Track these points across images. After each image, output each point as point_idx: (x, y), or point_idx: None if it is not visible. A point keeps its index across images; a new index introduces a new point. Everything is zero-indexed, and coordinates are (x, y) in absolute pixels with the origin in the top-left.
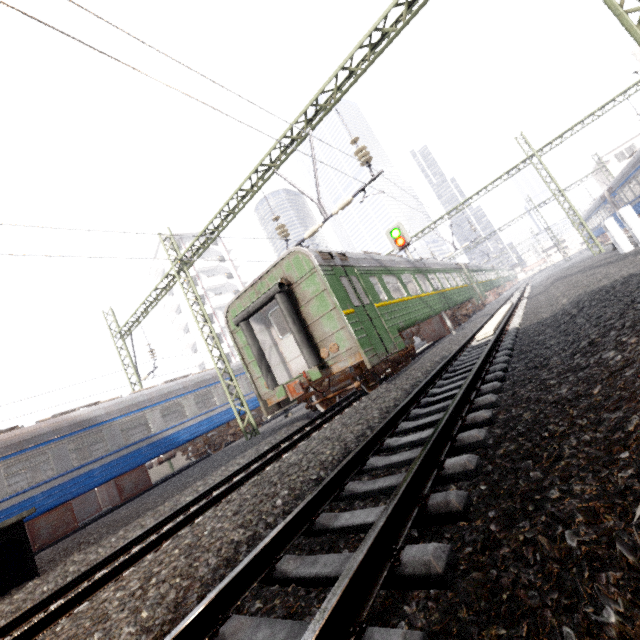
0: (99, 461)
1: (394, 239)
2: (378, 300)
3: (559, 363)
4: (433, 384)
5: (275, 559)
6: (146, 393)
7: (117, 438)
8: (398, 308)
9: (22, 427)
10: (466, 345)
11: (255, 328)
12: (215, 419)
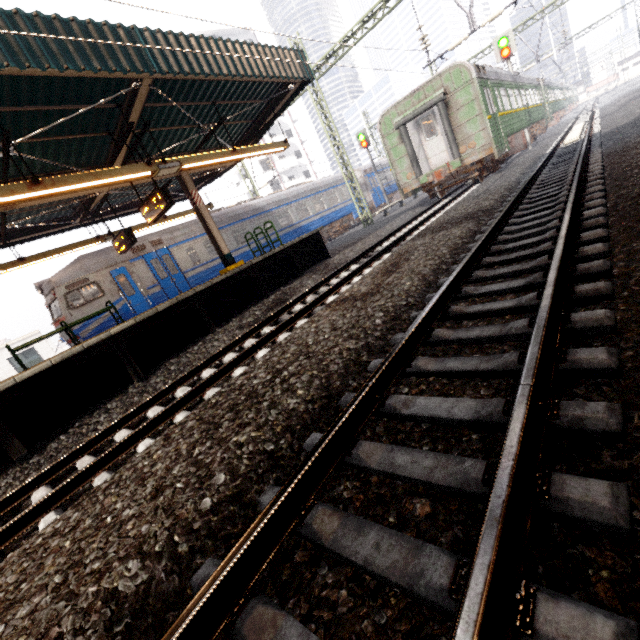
0: (272, 236)
1: (500, 49)
2: (498, 111)
3: (635, 135)
4: (548, 161)
5: (529, 187)
6: (283, 194)
7: (277, 223)
8: (507, 119)
9: (220, 210)
10: (555, 148)
11: (410, 131)
12: (326, 219)
